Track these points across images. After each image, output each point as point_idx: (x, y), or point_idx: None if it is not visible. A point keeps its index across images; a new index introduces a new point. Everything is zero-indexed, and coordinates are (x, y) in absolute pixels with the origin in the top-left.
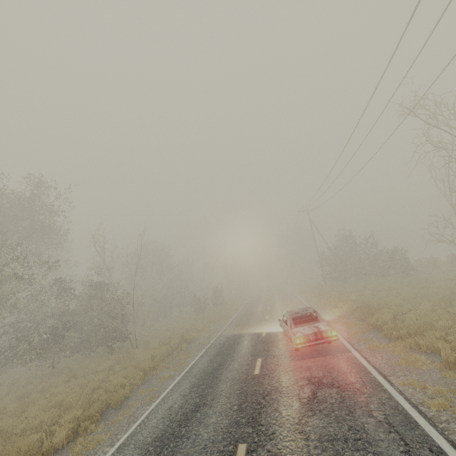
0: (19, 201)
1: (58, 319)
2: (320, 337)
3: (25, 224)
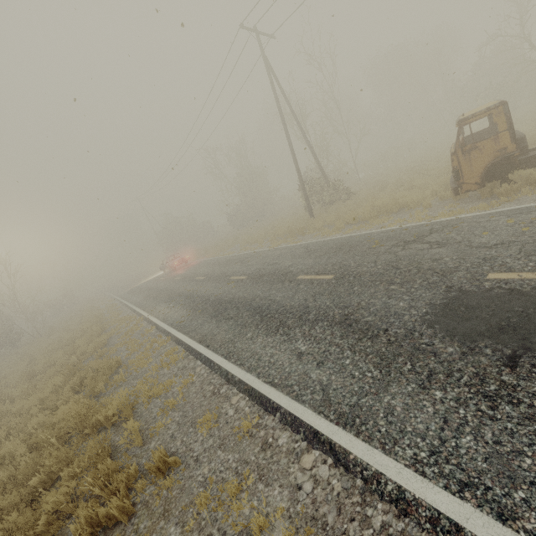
0: None
1: None
2: (184, 259)
3: None
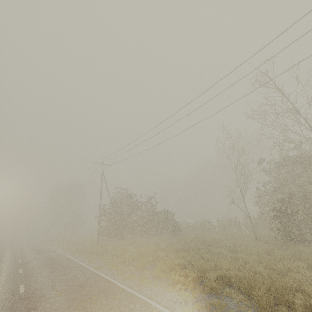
0: None
1: None
2: None
3: None
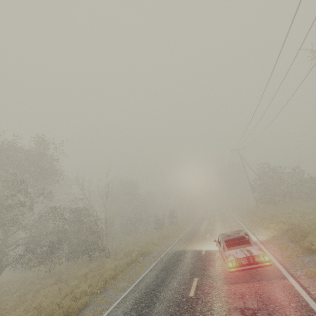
0: (29, 153)
1: (56, 235)
2: (253, 261)
3: (32, 168)
